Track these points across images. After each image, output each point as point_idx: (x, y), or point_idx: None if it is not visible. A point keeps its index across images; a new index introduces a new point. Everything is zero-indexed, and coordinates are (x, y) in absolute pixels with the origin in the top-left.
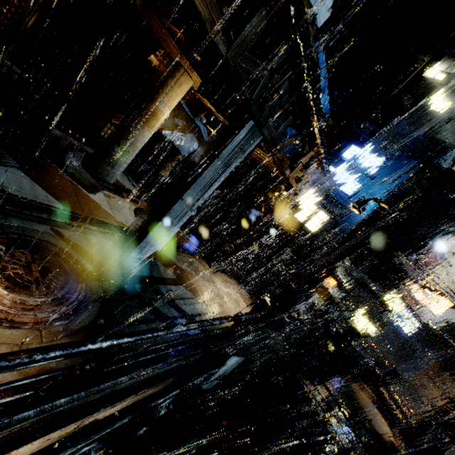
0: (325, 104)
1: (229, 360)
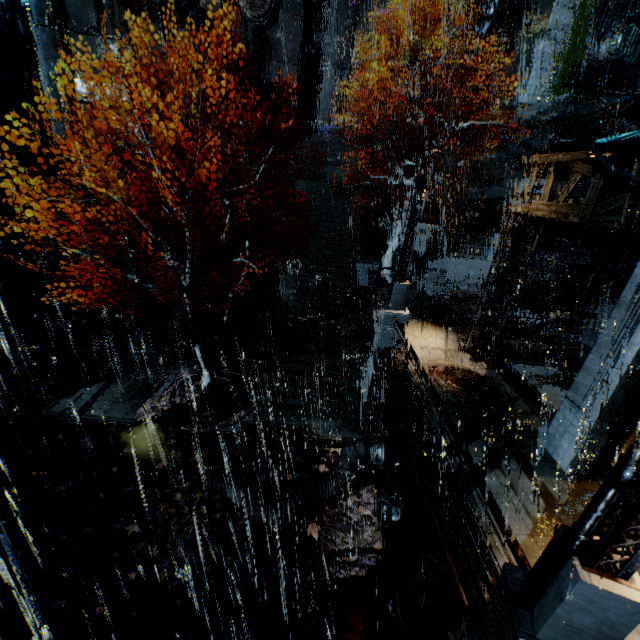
0: None
1: None
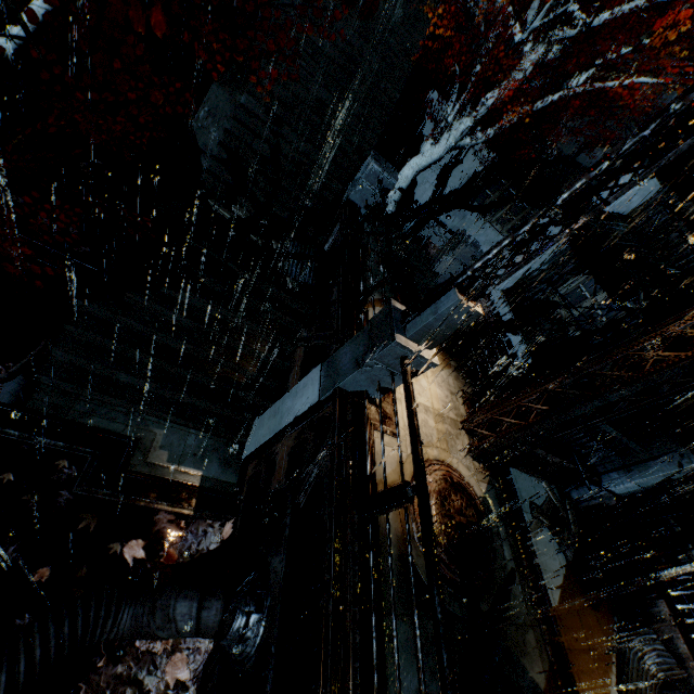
0: None
1: None
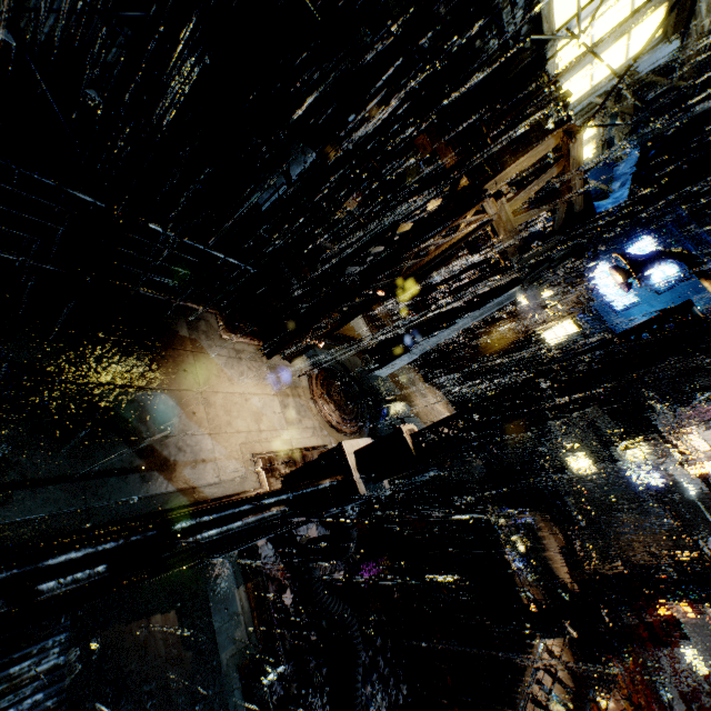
0: (622, 195)
1: (431, 472)
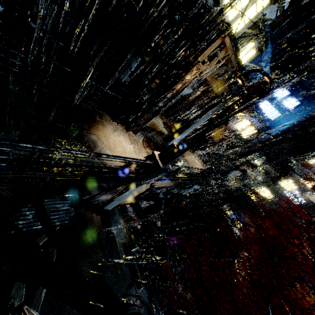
0: (267, 69)
1: (194, 185)
